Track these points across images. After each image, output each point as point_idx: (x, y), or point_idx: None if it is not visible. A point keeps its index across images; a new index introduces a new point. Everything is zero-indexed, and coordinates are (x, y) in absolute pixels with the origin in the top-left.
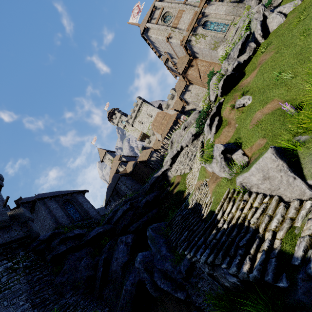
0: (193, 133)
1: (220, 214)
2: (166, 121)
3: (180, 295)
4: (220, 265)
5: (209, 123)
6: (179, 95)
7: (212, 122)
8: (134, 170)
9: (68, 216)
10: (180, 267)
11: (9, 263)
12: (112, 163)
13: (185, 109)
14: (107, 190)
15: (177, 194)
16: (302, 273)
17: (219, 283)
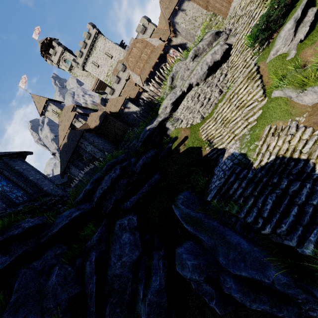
0: (210, 64)
1: None
2: (148, 55)
3: (288, 314)
4: None
5: (298, 18)
6: (168, 14)
7: (301, 17)
8: (103, 125)
9: None
10: None
11: None
12: (60, 116)
13: (170, 43)
14: (62, 153)
15: (188, 152)
16: None
17: None
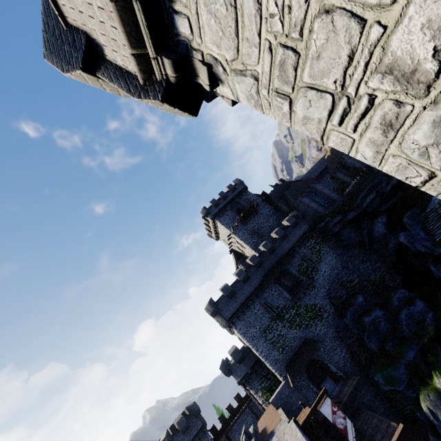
0: None
1: None
2: None
3: (435, 254)
4: None
5: None
6: None
7: None
8: None
9: (320, 205)
10: (438, 250)
11: (313, 240)
12: None
13: None
14: (328, 163)
15: None
16: None
17: None
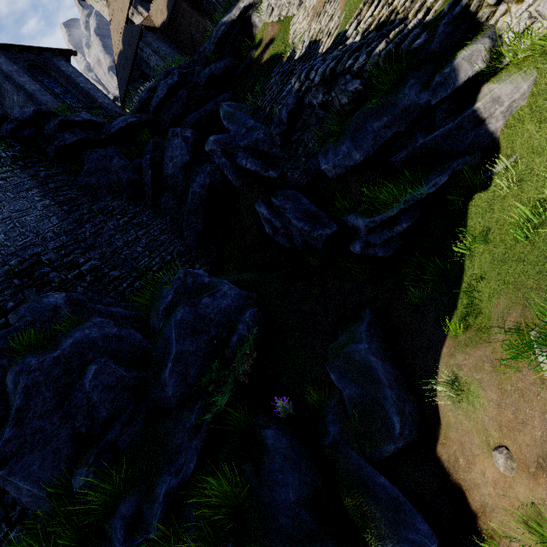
0: None
1: (353, 27)
2: None
3: (272, 174)
4: (342, 75)
5: None
6: None
7: None
8: (173, 21)
9: (53, 95)
10: (281, 114)
11: None
12: (110, 4)
13: None
14: (119, 70)
15: (269, 63)
16: (448, 17)
17: (333, 114)
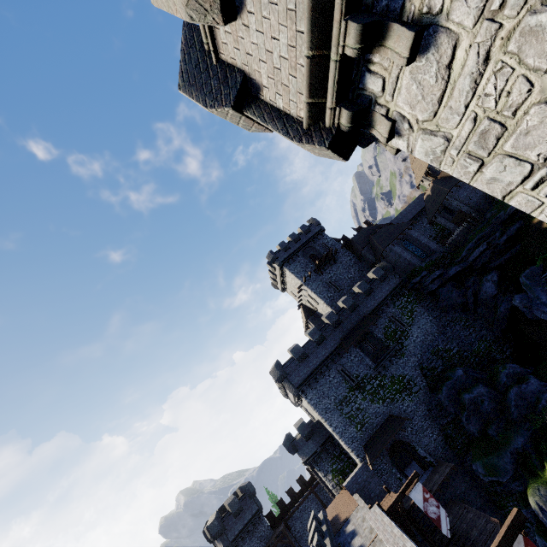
0: None
1: None
2: None
3: None
4: None
5: None
6: None
7: None
8: None
9: (414, 256)
10: None
11: (404, 298)
12: None
13: None
14: (427, 204)
15: None
16: None
17: None
